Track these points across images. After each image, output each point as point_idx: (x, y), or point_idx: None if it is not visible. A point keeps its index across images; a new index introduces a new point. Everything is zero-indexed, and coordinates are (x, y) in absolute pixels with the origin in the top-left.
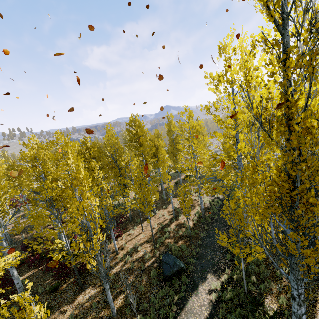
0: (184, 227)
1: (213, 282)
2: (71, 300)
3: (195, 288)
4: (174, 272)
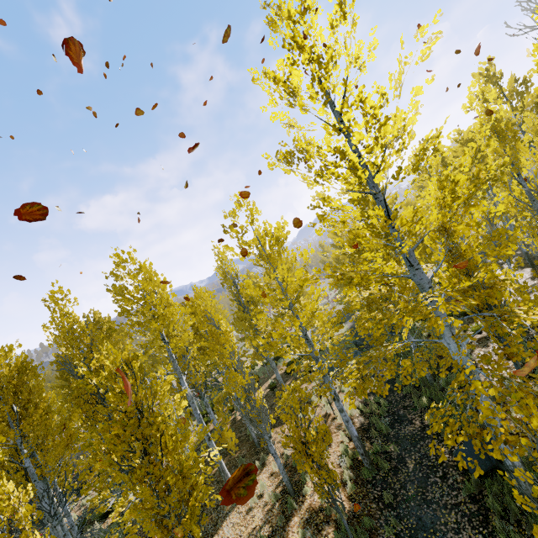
0: (327, 523)
1: None
2: None
3: None
4: None
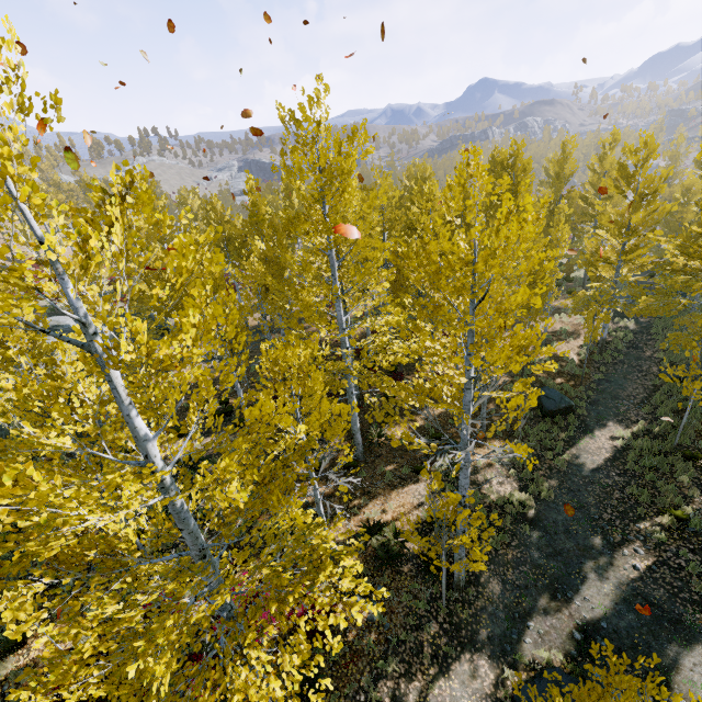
0: (563, 361)
1: (621, 429)
2: (416, 413)
3: (588, 432)
4: (560, 409)
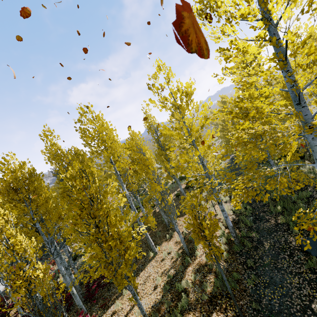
0: (210, 273)
1: None
2: None
3: None
4: None
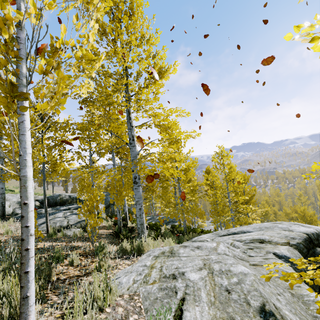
0: None
1: None
2: None
3: None
4: None
